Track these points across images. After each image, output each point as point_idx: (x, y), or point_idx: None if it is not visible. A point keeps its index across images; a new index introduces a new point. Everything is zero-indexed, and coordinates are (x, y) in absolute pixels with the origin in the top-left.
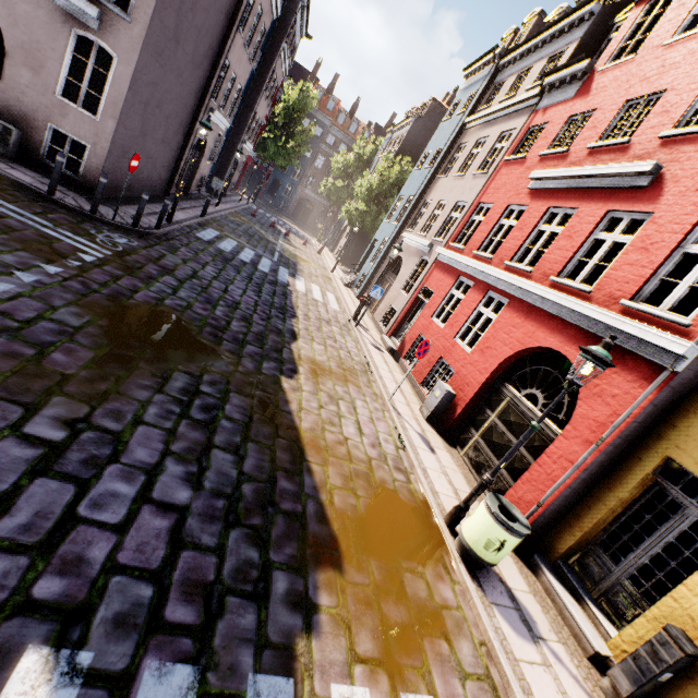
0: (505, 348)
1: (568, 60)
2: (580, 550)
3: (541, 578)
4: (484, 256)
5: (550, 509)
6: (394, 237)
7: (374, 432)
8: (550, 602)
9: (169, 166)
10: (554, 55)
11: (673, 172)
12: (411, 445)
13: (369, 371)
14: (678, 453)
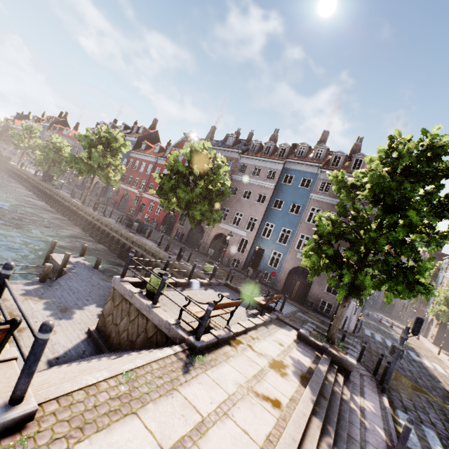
0: None
1: None
2: None
3: None
4: None
5: None
6: None
7: None
8: None
9: None
10: None
11: None
12: None
13: None
14: None
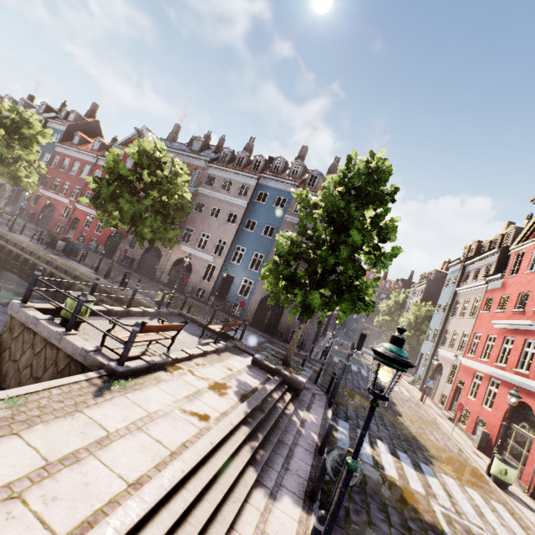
0: (504, 404)
1: (494, 269)
2: None
3: None
4: (483, 360)
5: None
6: (433, 351)
7: (445, 443)
8: None
9: (316, 331)
10: (488, 265)
11: None
12: (466, 452)
13: (437, 424)
14: None
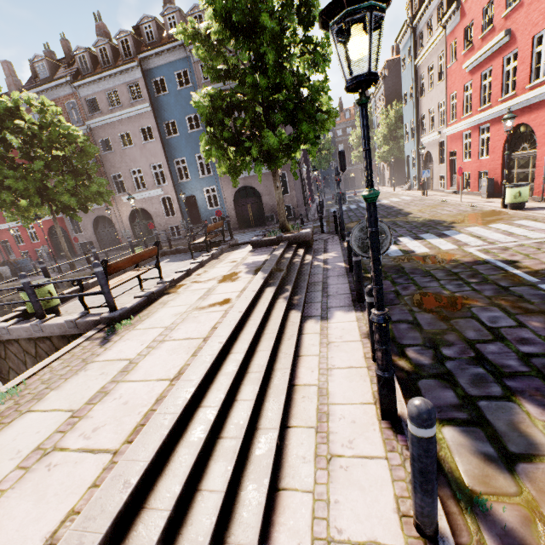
0: (500, 142)
1: (447, 4)
2: None
3: None
4: (467, 116)
5: None
6: (416, 146)
7: (457, 210)
8: None
9: (302, 198)
10: (438, 5)
11: (514, 28)
12: (479, 205)
13: (444, 202)
14: None
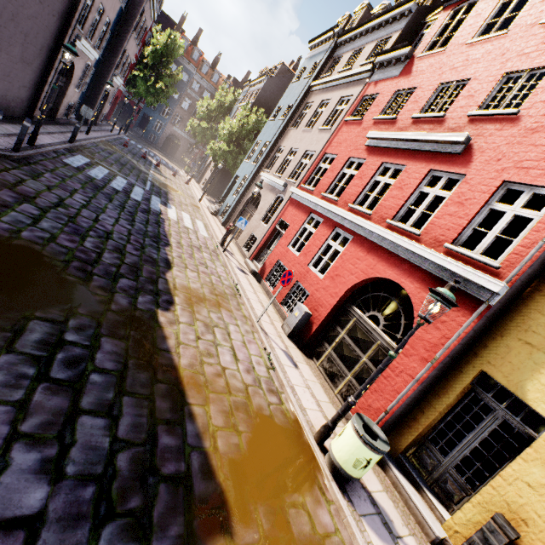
0: (352, 277)
1: (393, 46)
2: (416, 444)
3: (389, 473)
4: (331, 198)
5: (394, 415)
6: (253, 175)
7: (247, 356)
8: (397, 494)
9: (31, 87)
10: (381, 40)
11: (479, 144)
12: (279, 364)
13: (237, 294)
14: (490, 368)
